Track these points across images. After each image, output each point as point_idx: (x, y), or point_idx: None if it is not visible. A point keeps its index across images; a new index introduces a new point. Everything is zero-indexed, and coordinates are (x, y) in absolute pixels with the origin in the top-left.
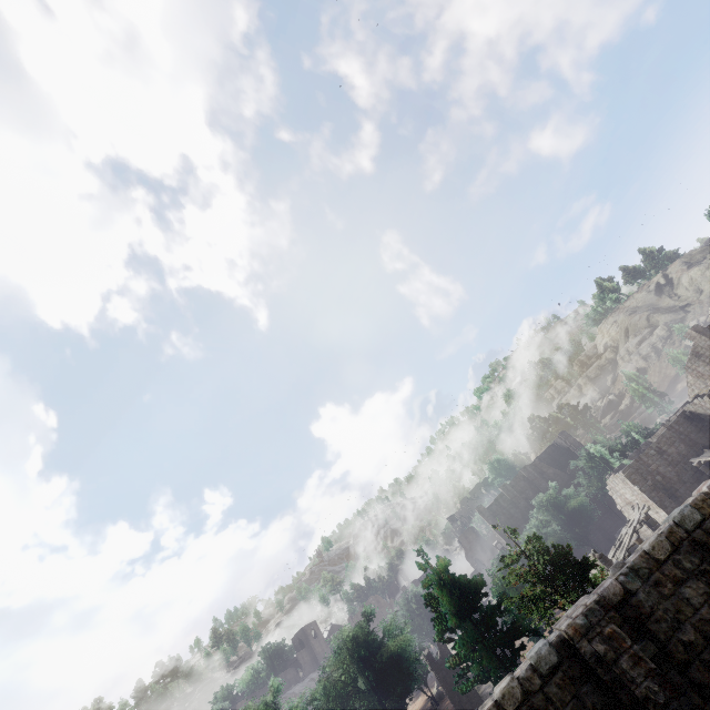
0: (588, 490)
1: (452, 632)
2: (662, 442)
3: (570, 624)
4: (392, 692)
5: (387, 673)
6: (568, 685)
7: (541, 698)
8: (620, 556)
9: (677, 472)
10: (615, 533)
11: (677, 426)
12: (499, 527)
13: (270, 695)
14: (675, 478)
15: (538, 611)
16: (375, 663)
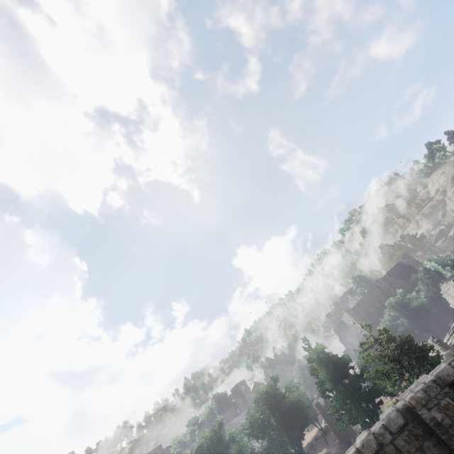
0: (426, 294)
1: (329, 392)
2: None
3: (413, 396)
4: (293, 427)
5: (290, 415)
6: (413, 440)
7: (392, 448)
8: (453, 340)
9: None
10: (449, 323)
11: None
12: (361, 321)
13: (217, 425)
14: None
15: (390, 381)
16: (281, 408)
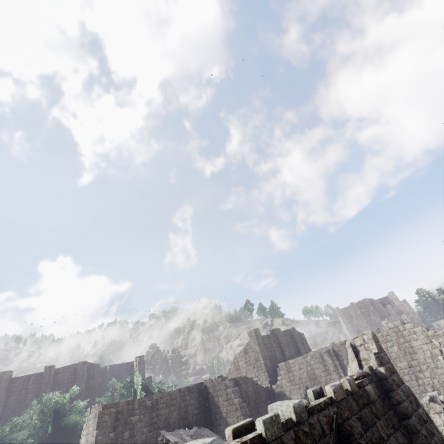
0: None
1: None
2: (165, 398)
3: None
4: None
5: None
6: None
7: None
8: None
9: (148, 437)
10: None
11: (188, 392)
12: None
13: None
14: (139, 443)
15: None
16: None
